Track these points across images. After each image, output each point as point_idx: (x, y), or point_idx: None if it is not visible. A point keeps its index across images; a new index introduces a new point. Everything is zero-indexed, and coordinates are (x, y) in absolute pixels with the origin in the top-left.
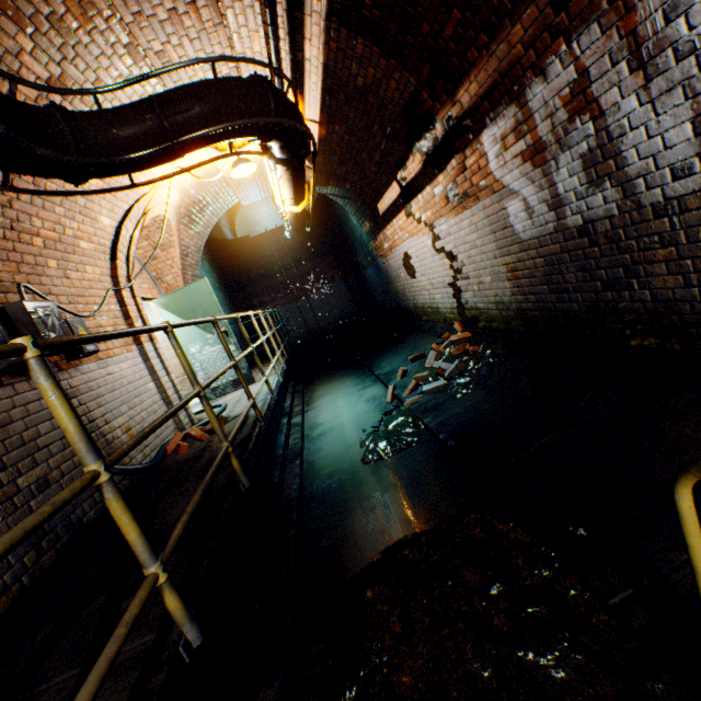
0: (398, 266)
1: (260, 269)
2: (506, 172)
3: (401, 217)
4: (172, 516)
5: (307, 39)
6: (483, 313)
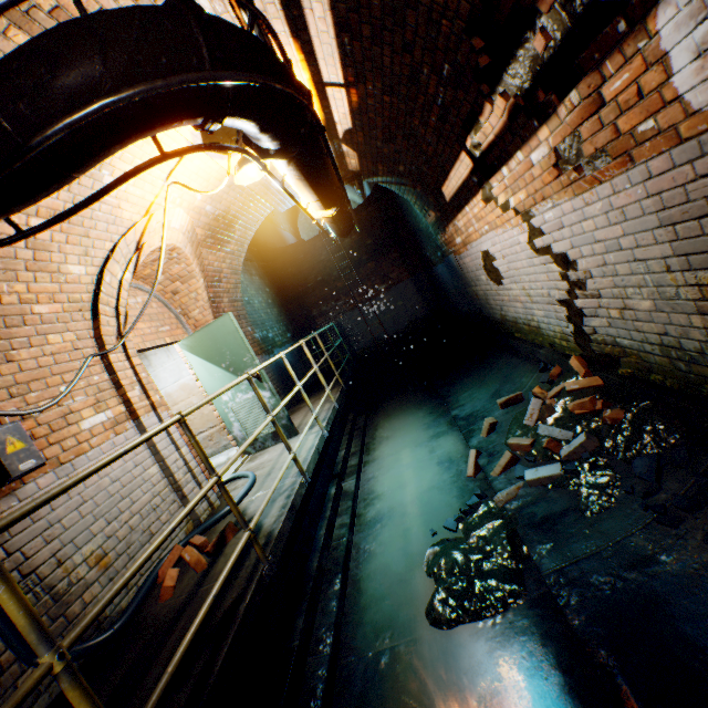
0: (475, 266)
1: (317, 276)
2: None
3: (476, 202)
4: None
5: None
6: (629, 354)
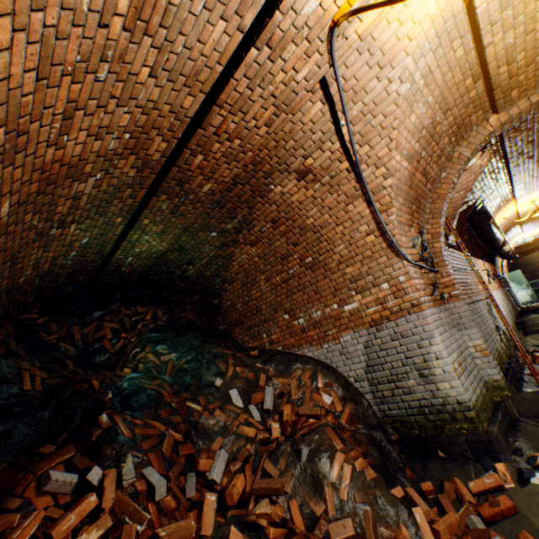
0: None
1: (523, 261)
2: None
3: None
4: None
5: None
6: None
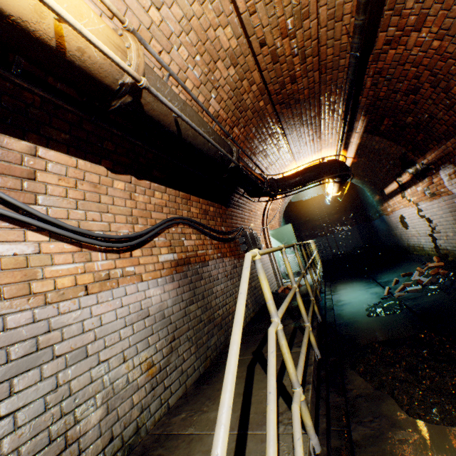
0: (396, 221)
1: (306, 217)
2: (452, 188)
3: (398, 197)
4: (296, 303)
5: (352, 137)
6: (450, 252)
